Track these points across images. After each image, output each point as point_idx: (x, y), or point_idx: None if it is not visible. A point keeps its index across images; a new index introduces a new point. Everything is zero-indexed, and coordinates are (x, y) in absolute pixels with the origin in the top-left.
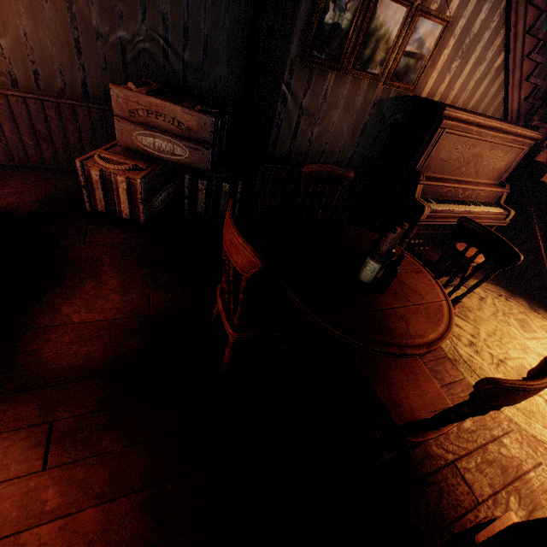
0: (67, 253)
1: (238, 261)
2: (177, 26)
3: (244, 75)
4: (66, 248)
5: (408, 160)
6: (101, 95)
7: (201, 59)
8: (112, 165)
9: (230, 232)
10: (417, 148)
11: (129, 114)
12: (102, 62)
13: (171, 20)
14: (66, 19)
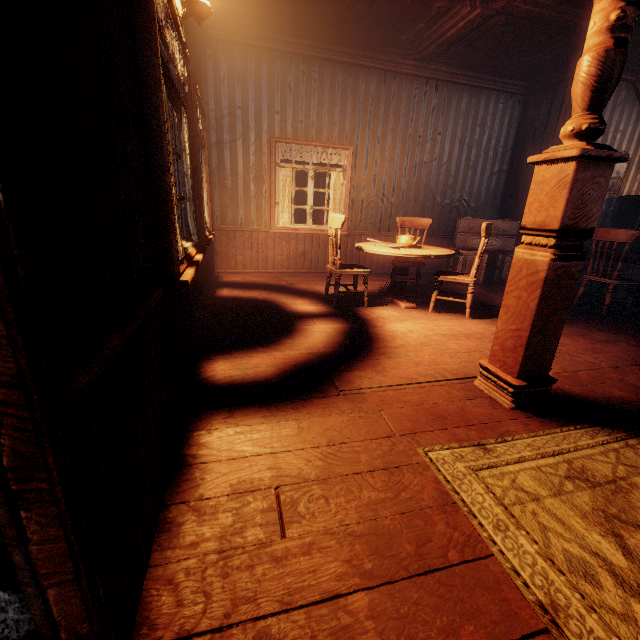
0: (465, 291)
1: (623, 238)
2: (470, 193)
3: (499, 209)
4: (461, 290)
5: (630, 228)
6: (430, 230)
7: (479, 206)
8: (469, 252)
9: (613, 231)
10: (635, 220)
11: (468, 230)
12: (435, 215)
13: (468, 191)
14: (427, 199)
